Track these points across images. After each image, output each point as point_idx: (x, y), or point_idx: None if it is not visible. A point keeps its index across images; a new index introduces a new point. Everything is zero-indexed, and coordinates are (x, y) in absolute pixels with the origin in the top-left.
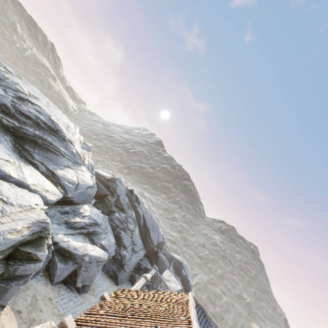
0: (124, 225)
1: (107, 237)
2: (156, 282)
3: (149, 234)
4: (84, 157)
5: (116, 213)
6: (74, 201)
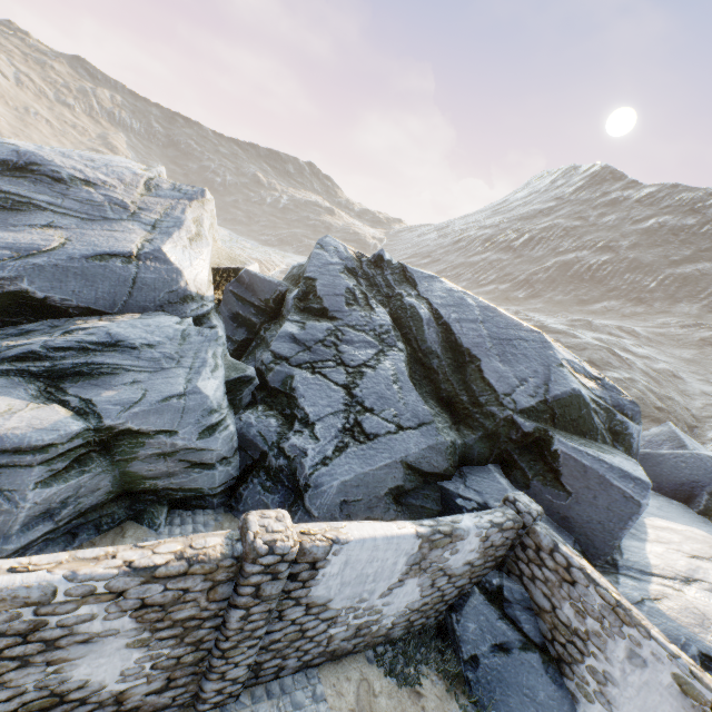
0: (319, 353)
1: (159, 379)
2: (542, 580)
3: (480, 371)
4: (146, 209)
5: (287, 326)
6: (43, 299)
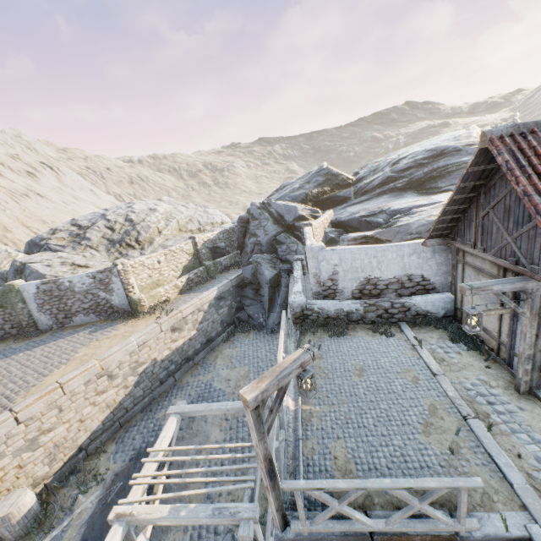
0: None
1: None
2: None
3: None
4: None
5: None
6: None
